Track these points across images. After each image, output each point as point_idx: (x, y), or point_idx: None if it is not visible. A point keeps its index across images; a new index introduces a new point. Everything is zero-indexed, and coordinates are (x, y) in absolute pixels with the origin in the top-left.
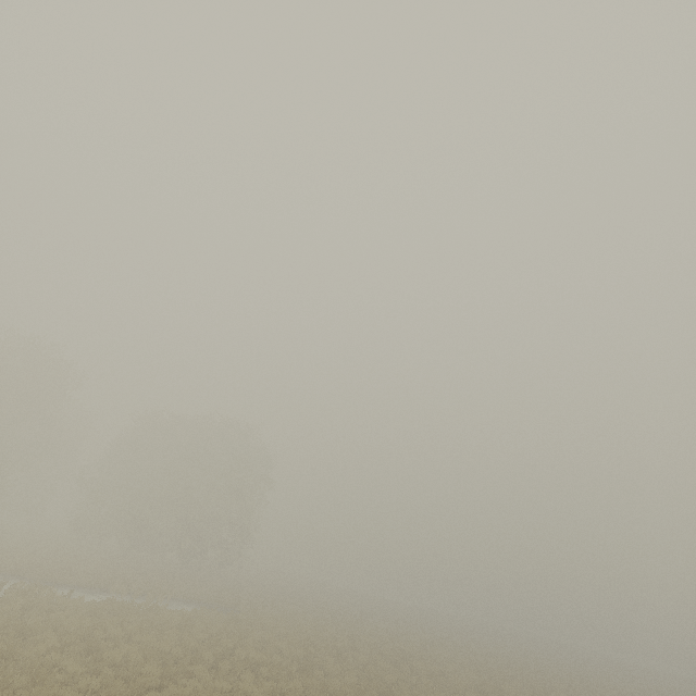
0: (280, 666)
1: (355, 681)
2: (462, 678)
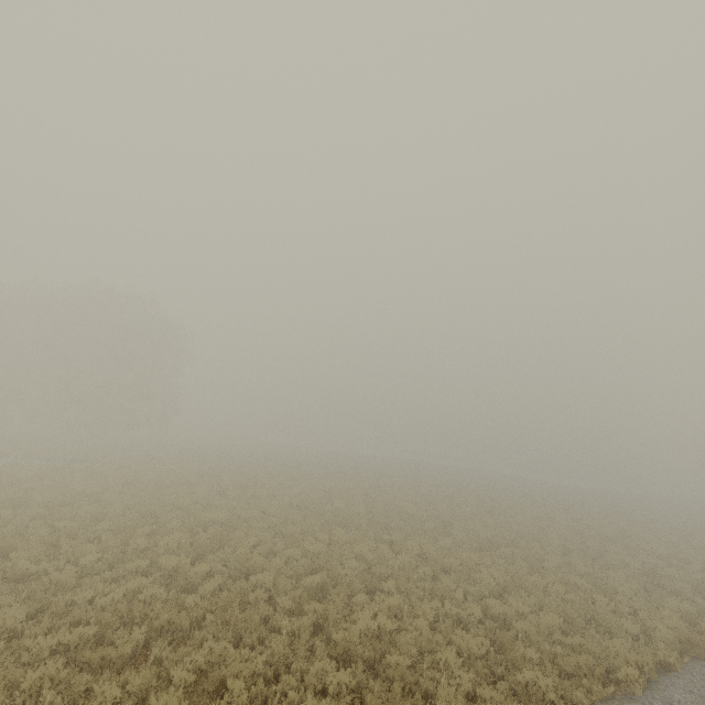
0: (19, 500)
1: (121, 507)
2: (299, 498)
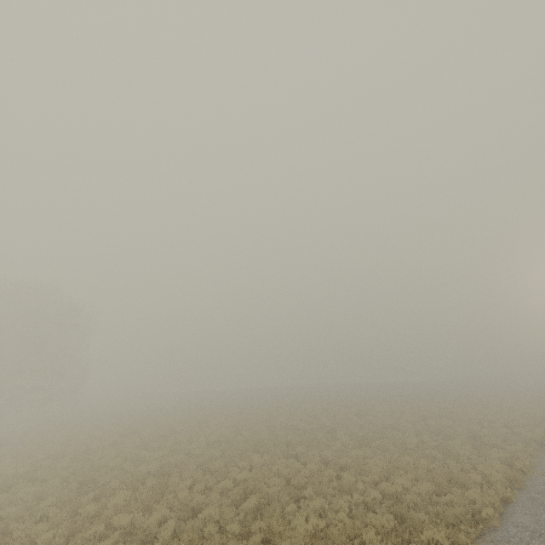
0: None
1: (58, 481)
2: (212, 436)
